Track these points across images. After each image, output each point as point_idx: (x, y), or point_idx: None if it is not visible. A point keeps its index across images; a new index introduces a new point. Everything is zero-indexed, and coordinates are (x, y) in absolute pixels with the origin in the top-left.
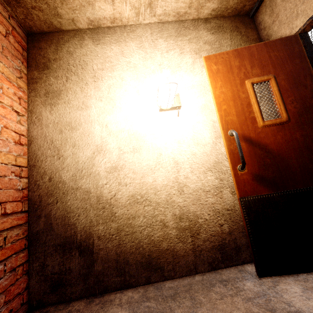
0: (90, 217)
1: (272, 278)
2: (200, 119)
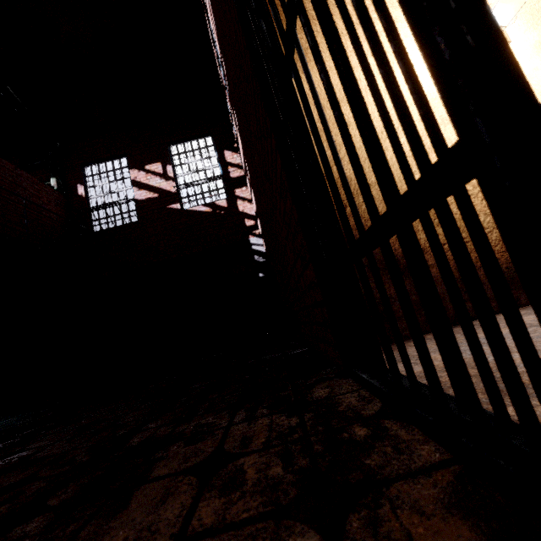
0: None
1: None
2: (538, 63)
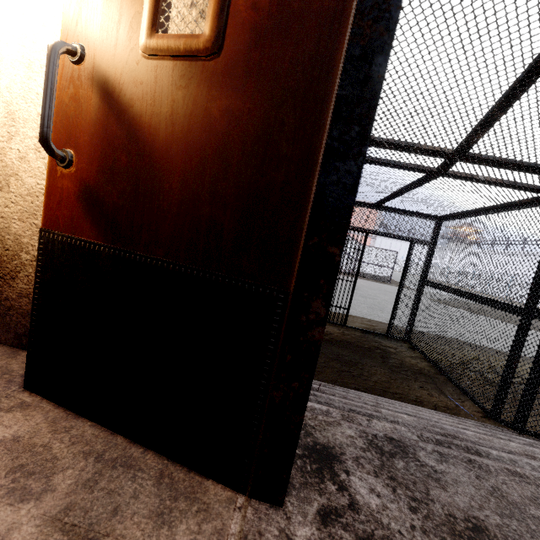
0: None
1: (38, 399)
2: None
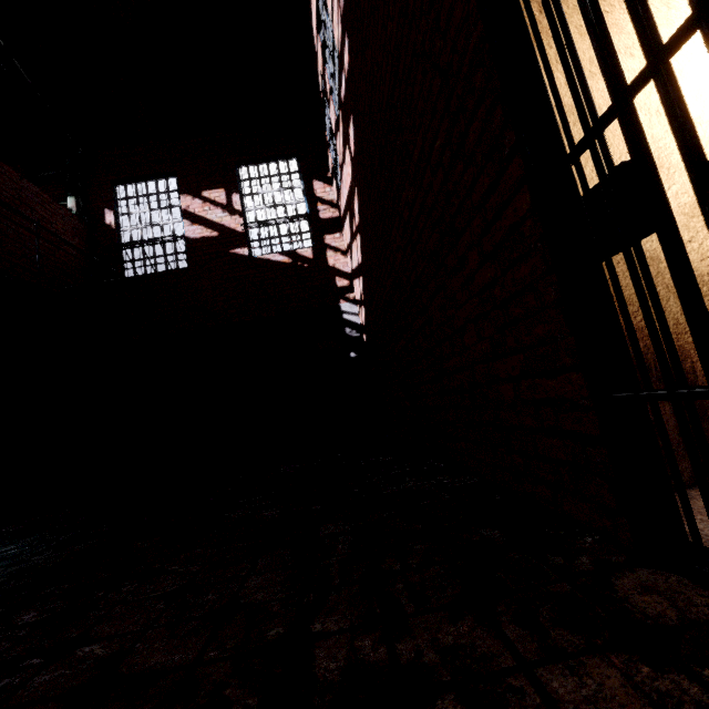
0: (673, 315)
1: None
2: None
